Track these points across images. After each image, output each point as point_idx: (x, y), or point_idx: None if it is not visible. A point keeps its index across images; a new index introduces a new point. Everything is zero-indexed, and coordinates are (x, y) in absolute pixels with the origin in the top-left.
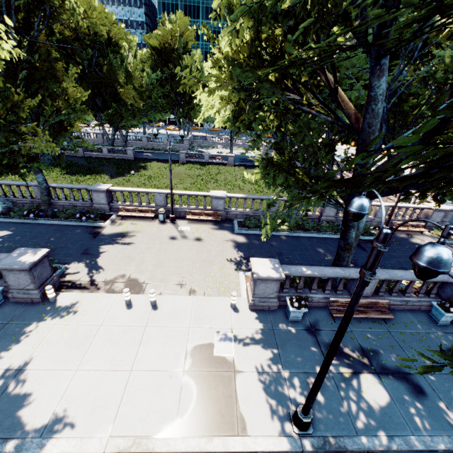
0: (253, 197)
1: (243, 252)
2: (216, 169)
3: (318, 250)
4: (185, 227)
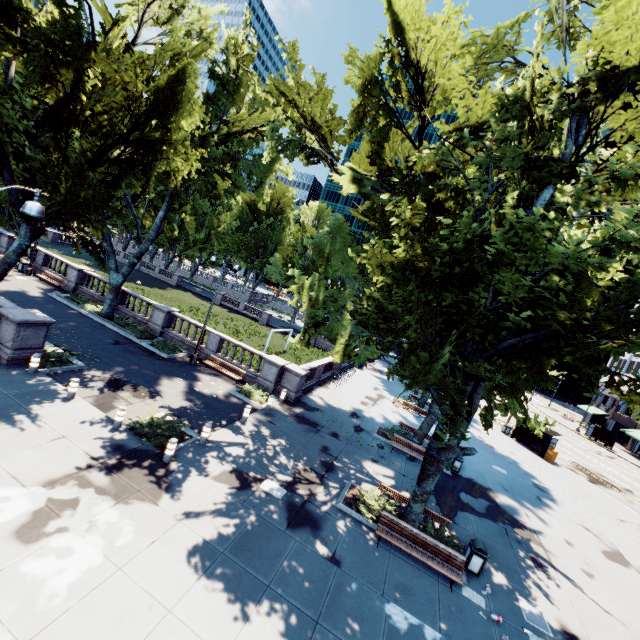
0: (102, 279)
1: (6, 292)
2: (236, 317)
3: (69, 322)
4: (24, 278)
